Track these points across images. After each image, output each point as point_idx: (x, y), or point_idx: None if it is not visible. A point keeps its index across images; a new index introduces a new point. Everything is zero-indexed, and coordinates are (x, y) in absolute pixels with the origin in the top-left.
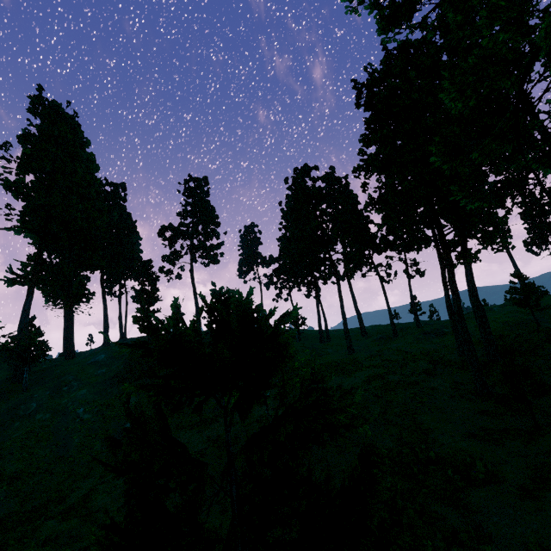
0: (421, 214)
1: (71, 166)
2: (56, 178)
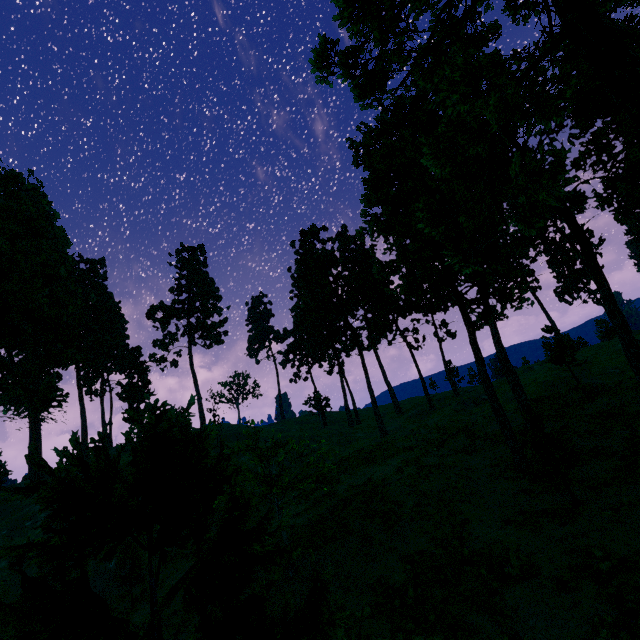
0: (438, 273)
1: (35, 244)
2: (15, 259)
